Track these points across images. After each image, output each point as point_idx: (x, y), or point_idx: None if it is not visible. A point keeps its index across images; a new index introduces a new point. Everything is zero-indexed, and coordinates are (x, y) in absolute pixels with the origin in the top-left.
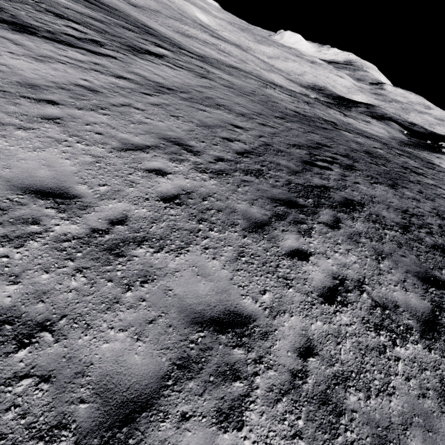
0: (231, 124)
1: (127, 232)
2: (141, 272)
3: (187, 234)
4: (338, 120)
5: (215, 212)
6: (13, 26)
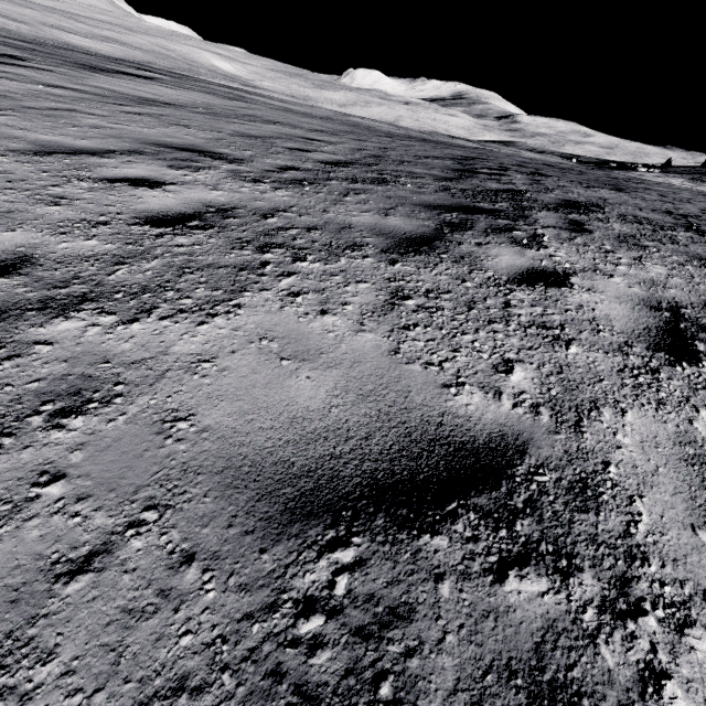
0: (301, 137)
1: (22, 290)
2: (58, 385)
3: (229, 274)
4: None
5: (302, 231)
6: None
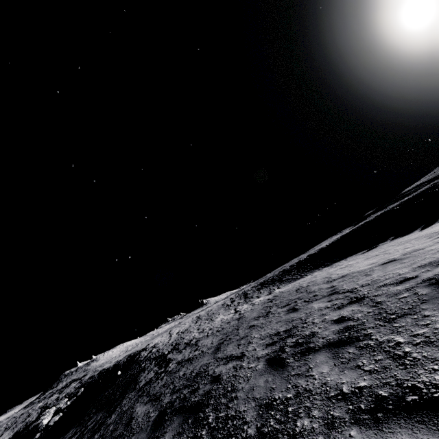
0: None
1: None
2: None
3: None
4: None
5: None
6: None
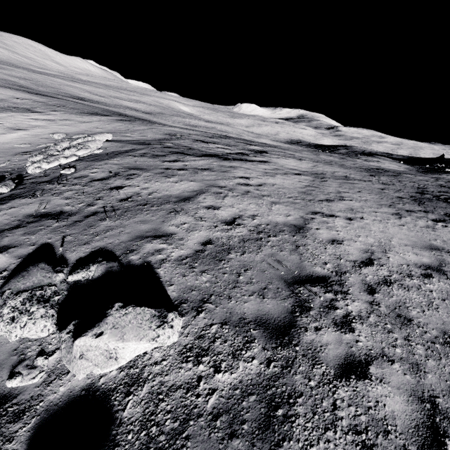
0: (376, 188)
1: None
2: None
3: None
4: (374, 166)
5: None
6: (216, 157)
